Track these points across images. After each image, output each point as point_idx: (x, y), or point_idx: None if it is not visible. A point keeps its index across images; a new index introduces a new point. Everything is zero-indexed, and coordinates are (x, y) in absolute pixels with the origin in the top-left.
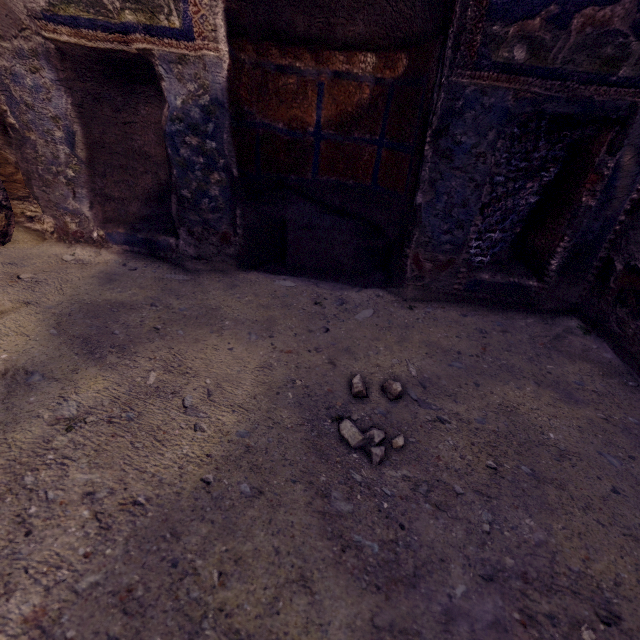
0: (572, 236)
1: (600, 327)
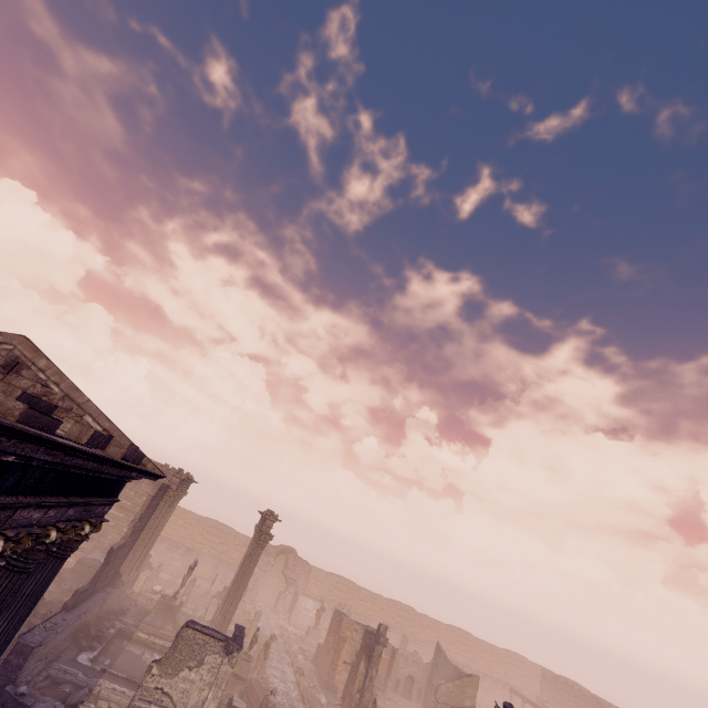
0: (421, 698)
1: (423, 706)
